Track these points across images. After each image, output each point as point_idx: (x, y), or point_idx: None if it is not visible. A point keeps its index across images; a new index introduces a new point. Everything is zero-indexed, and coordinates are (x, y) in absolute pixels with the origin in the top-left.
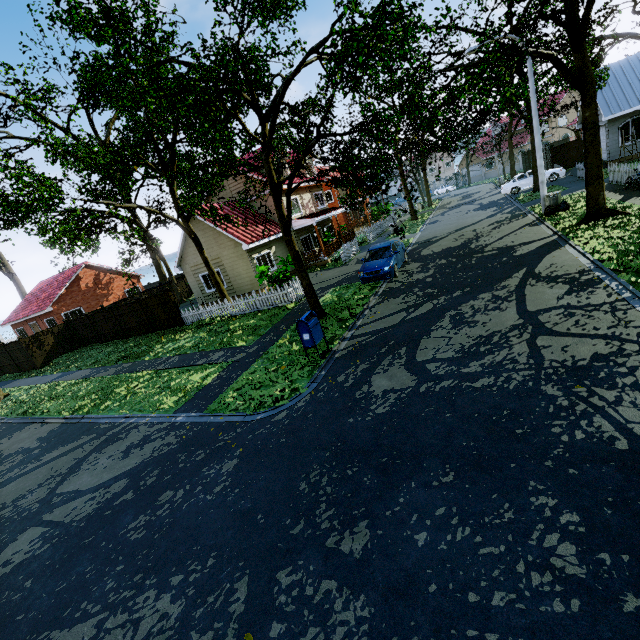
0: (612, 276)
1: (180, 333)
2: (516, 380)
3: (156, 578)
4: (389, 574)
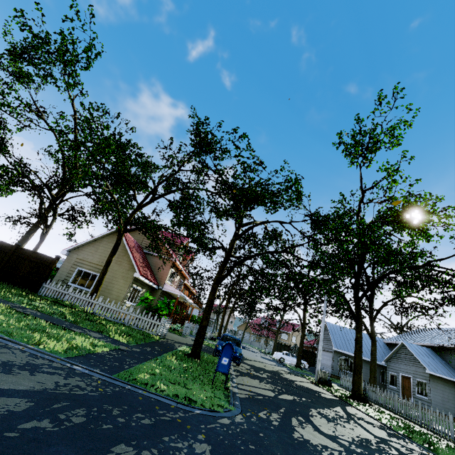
0: (408, 438)
1: (35, 296)
2: None
3: None
4: None
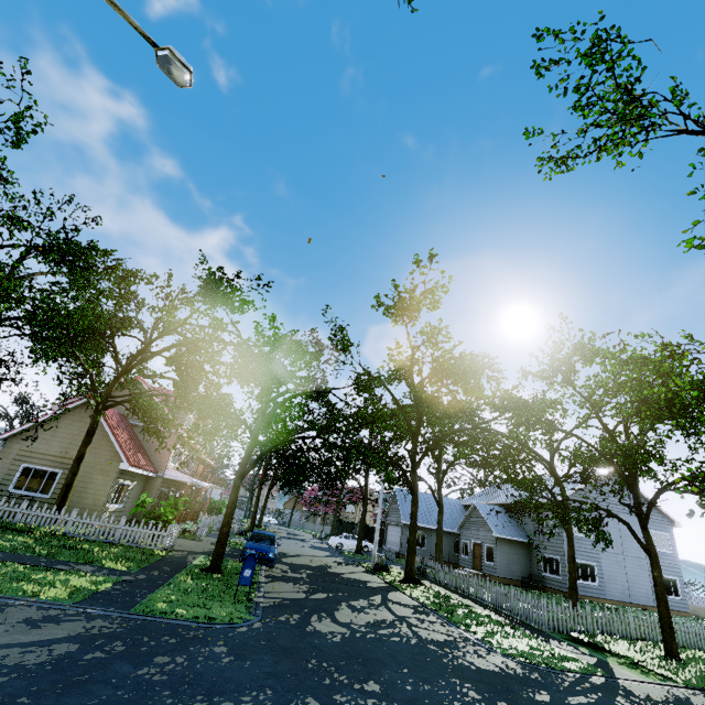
0: (434, 611)
1: None
2: (413, 641)
3: (223, 697)
4: (403, 697)
